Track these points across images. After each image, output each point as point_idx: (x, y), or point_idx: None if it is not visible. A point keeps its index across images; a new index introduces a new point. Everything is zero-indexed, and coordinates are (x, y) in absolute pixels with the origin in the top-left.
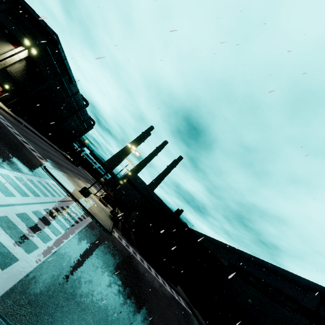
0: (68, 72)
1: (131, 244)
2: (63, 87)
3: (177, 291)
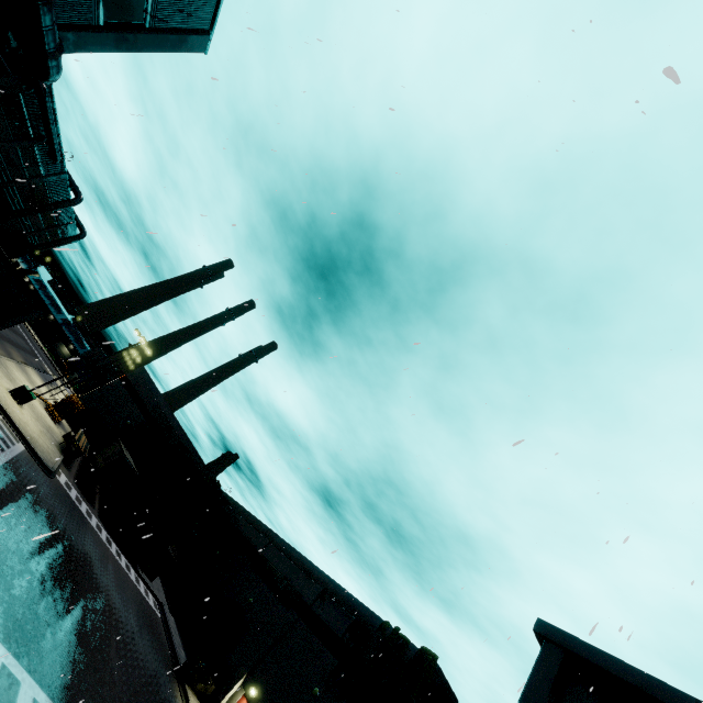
0: (53, 144)
1: (89, 500)
2: (30, 158)
3: (150, 585)
